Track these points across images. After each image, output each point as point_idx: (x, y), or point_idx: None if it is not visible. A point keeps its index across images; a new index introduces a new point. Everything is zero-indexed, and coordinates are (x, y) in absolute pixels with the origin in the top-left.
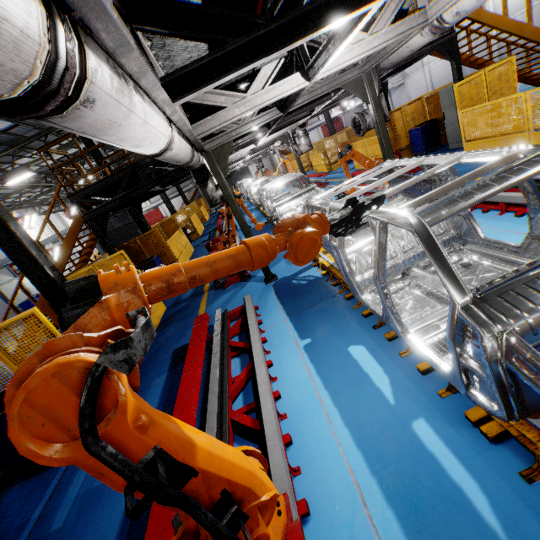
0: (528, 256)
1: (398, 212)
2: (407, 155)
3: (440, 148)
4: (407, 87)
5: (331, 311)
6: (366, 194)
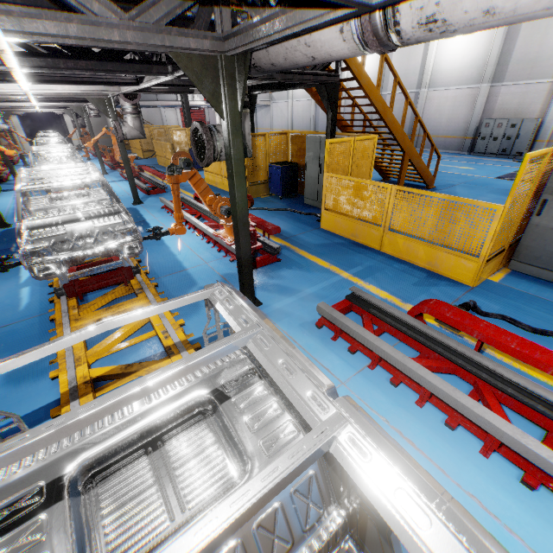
0: None
1: None
2: (263, 191)
3: (295, 196)
4: (272, 111)
5: None
6: (207, 235)
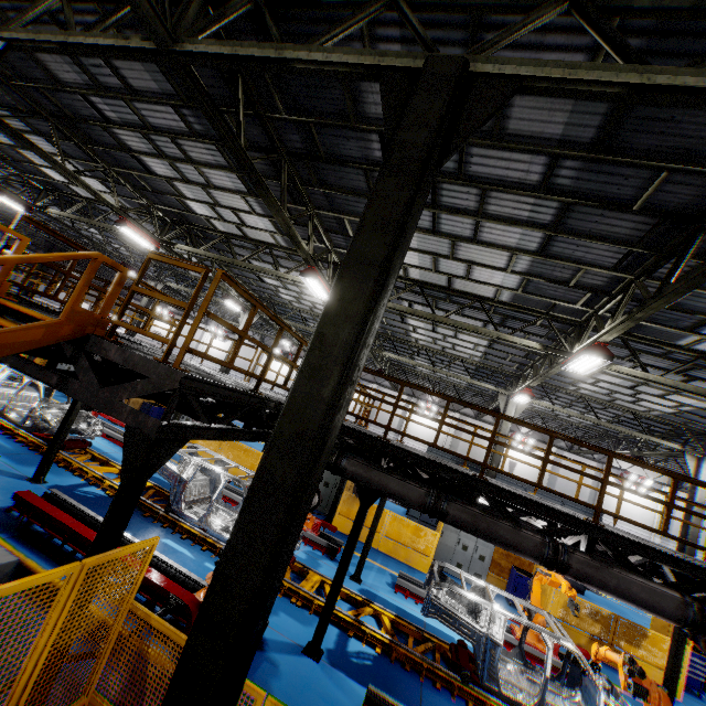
0: (513, 658)
1: (566, 640)
2: None
3: None
4: None
5: (444, 704)
6: None
